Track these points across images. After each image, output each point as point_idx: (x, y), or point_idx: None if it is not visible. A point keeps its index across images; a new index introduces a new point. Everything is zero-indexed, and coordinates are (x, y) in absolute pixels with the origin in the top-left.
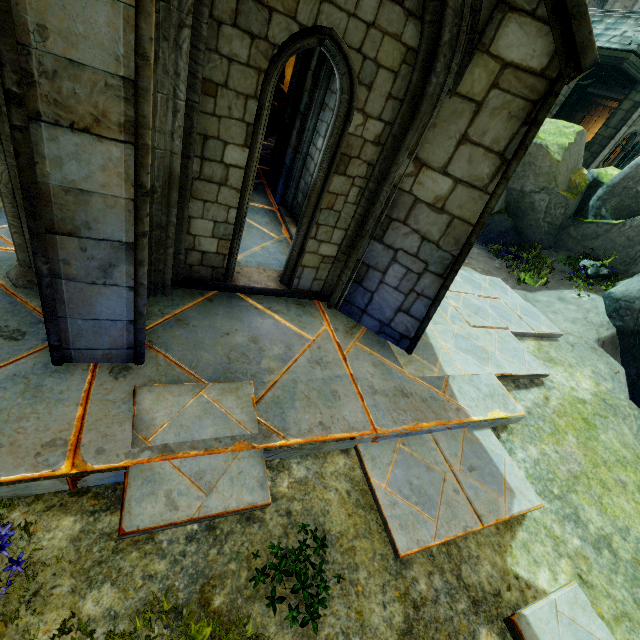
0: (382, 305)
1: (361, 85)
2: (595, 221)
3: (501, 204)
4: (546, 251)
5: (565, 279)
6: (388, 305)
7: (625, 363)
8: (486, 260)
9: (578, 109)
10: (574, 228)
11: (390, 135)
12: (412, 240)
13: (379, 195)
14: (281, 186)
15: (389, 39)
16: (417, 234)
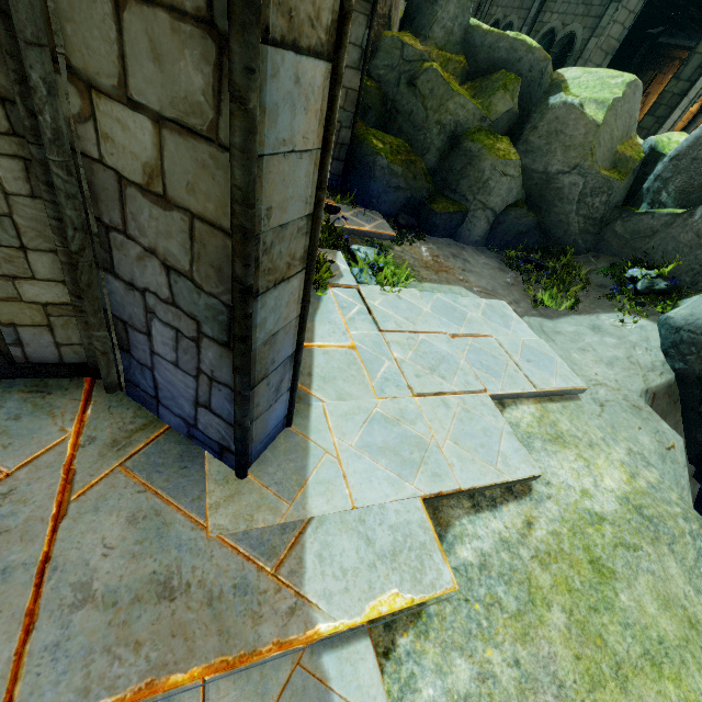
0: (173, 392)
1: None
2: (650, 211)
3: (517, 193)
4: (582, 257)
5: (605, 297)
6: (180, 393)
7: (688, 424)
8: (494, 273)
9: (647, 67)
10: (621, 222)
11: None
12: (154, 271)
13: (51, 173)
14: None
15: None
16: (156, 258)
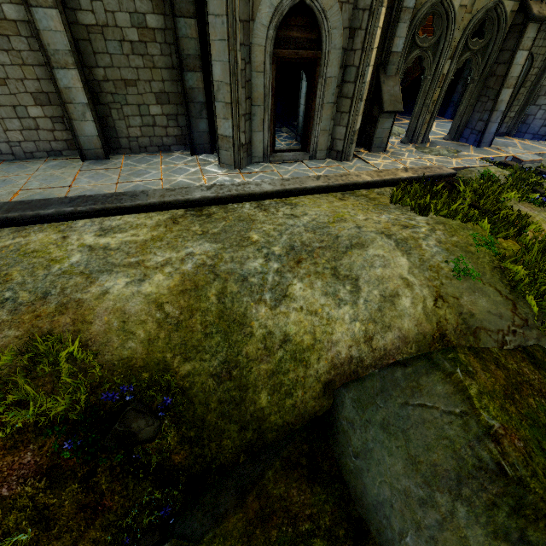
0: (534, 127)
1: (534, 61)
2: None
3: None
4: None
5: None
6: (536, 126)
7: None
8: None
9: None
10: None
11: (539, 71)
12: None
13: (535, 90)
14: (451, 111)
15: (543, 48)
16: None
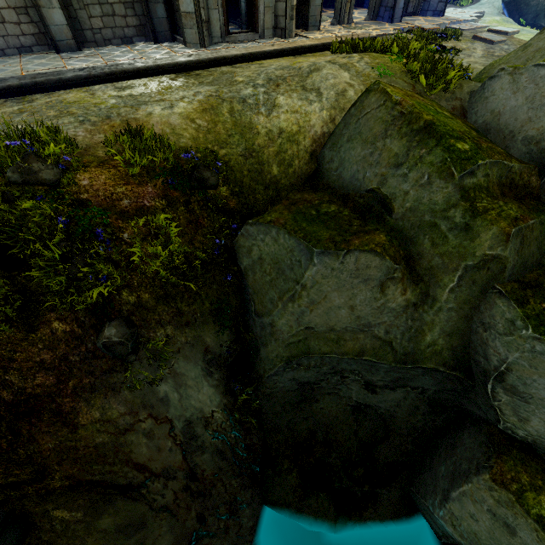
0: (433, 4)
1: None
2: None
3: None
4: None
5: None
6: (435, 3)
7: (513, 16)
8: None
9: None
10: None
11: None
12: None
13: None
14: None
15: None
16: None
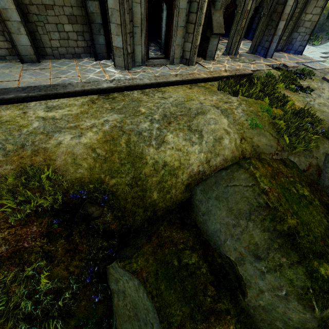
0: (295, 46)
1: (298, 4)
2: None
3: None
4: (318, 34)
5: (327, 40)
6: (297, 46)
7: None
8: None
9: None
10: (327, 23)
11: (300, 10)
12: (303, 29)
13: (297, 22)
14: (251, 35)
15: None
16: (304, 28)
